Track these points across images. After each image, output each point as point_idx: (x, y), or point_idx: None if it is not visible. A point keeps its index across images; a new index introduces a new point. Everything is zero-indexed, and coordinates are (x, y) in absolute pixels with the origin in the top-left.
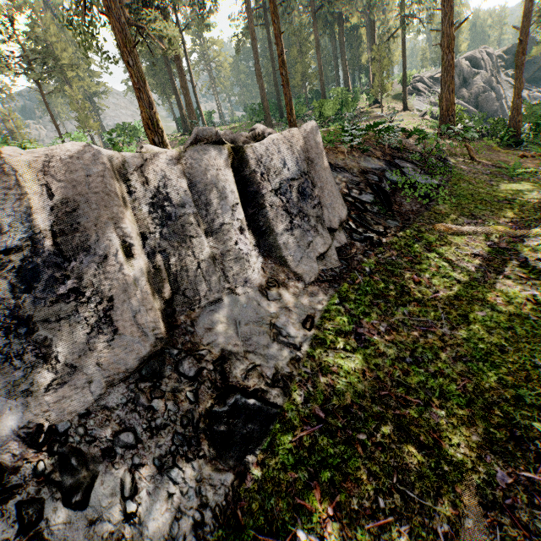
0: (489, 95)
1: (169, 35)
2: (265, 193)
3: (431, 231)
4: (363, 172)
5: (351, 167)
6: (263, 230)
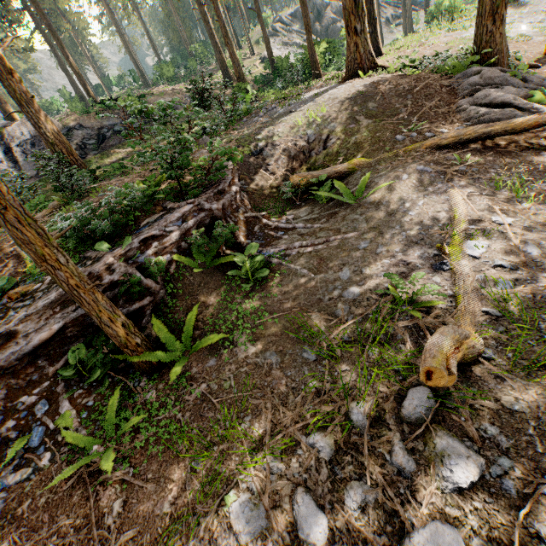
0: (335, 27)
1: (15, 48)
2: (14, 147)
3: (109, 154)
4: (100, 128)
5: (94, 127)
6: (17, 161)
